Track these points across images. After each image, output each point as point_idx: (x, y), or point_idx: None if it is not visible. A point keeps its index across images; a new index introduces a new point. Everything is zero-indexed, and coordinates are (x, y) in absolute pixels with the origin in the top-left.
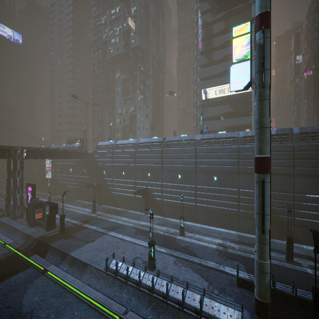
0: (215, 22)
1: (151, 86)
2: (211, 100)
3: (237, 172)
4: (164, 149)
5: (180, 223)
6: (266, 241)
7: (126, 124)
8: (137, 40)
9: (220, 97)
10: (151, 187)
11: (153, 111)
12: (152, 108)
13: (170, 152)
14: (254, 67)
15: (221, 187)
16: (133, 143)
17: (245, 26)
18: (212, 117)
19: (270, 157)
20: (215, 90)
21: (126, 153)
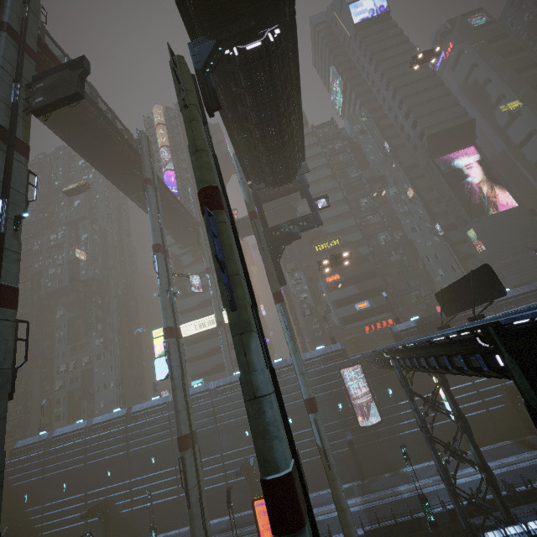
0: (184, 253)
1: (116, 323)
2: (193, 336)
3: (216, 432)
4: (129, 426)
5: (151, 536)
6: (194, 515)
7: (75, 388)
8: (90, 271)
9: (202, 332)
10: (114, 493)
11: (122, 356)
12: (119, 353)
13: (138, 428)
14: (215, 312)
15: (204, 457)
16: (83, 428)
17: (160, 330)
18: (199, 355)
19: (192, 432)
20: (195, 325)
21: (70, 449)
